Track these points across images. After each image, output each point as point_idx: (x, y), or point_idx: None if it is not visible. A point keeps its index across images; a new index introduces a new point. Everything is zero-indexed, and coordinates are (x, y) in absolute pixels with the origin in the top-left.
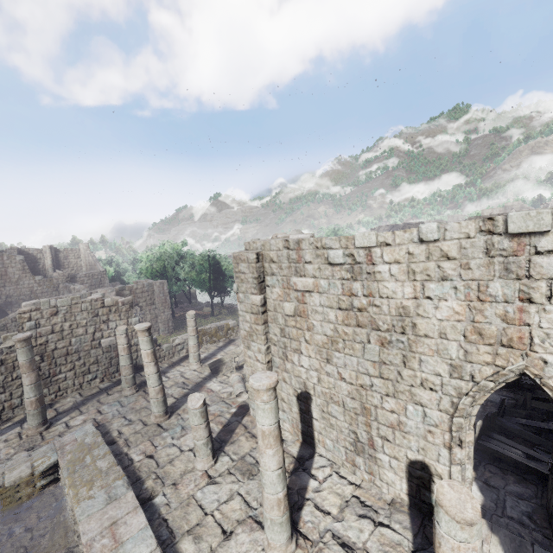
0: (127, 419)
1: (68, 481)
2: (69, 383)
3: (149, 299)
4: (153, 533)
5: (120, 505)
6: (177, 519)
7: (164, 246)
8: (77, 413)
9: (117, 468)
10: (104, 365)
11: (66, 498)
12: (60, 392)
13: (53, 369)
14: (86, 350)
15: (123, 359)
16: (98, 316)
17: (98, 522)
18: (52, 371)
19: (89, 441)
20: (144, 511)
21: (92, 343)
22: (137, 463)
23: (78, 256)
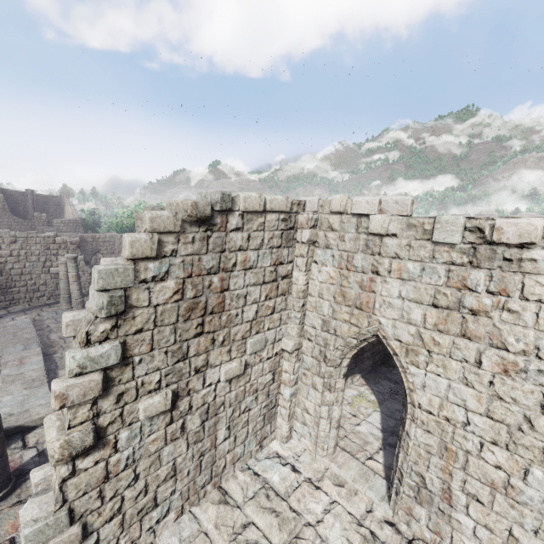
0: (57, 321)
1: (3, 340)
2: (22, 295)
3: (109, 248)
4: (46, 366)
5: (30, 352)
6: (63, 363)
7: (140, 206)
8: (22, 314)
9: (36, 338)
10: (51, 287)
11: (1, 351)
12: (13, 301)
13: (9, 283)
14: (38, 273)
15: (62, 282)
16: (49, 250)
17: (14, 356)
18: (8, 285)
19: (24, 325)
20: (46, 358)
21: (43, 269)
22: (52, 340)
23: (58, 203)
